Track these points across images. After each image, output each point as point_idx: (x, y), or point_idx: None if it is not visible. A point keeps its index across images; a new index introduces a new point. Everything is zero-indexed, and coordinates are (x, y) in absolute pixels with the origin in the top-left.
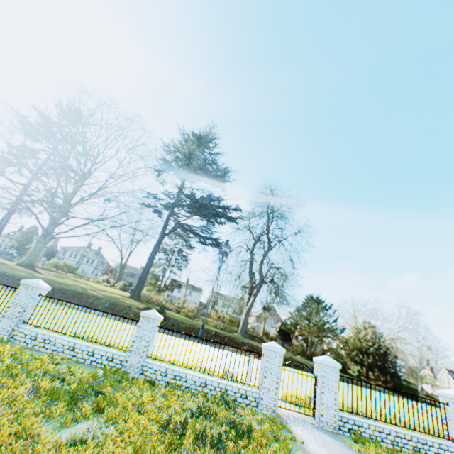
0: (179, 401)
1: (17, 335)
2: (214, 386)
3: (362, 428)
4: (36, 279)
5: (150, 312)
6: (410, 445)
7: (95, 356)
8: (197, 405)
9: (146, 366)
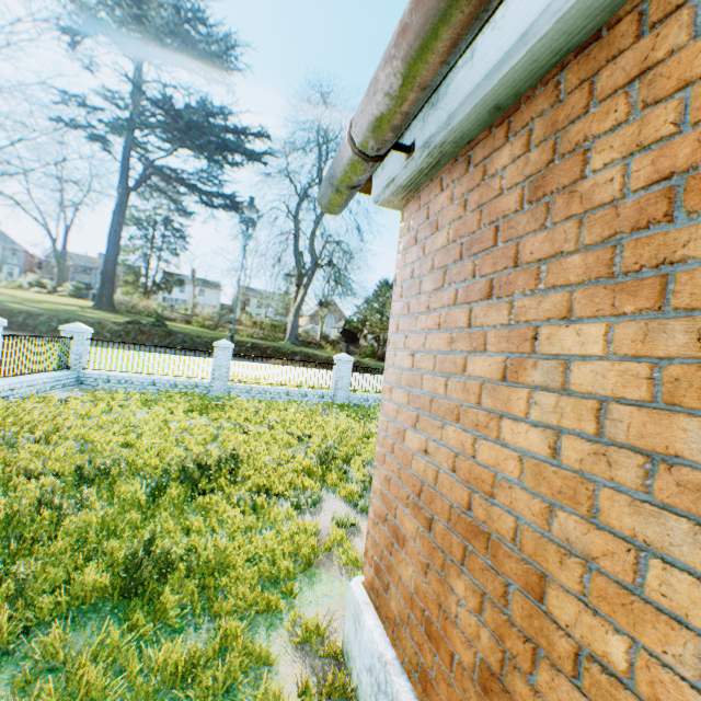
0: None
1: (233, 392)
2: None
3: None
4: (224, 341)
5: (344, 356)
6: None
7: (308, 397)
8: None
9: (351, 397)
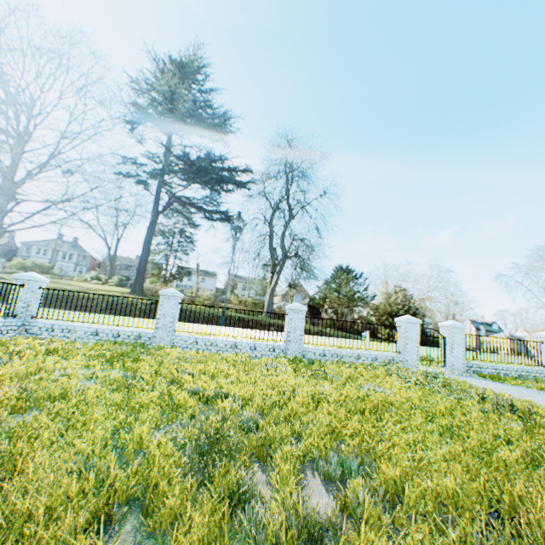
0: (368, 369)
1: (177, 343)
2: (366, 357)
3: (482, 369)
4: (171, 289)
5: (296, 305)
6: (516, 374)
7: (257, 350)
8: (385, 370)
9: (305, 351)
